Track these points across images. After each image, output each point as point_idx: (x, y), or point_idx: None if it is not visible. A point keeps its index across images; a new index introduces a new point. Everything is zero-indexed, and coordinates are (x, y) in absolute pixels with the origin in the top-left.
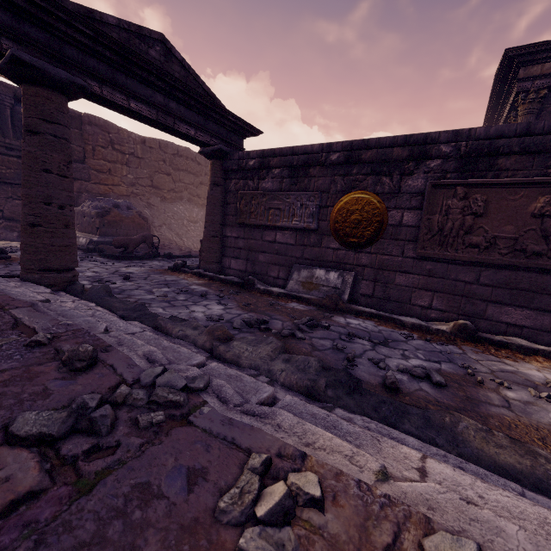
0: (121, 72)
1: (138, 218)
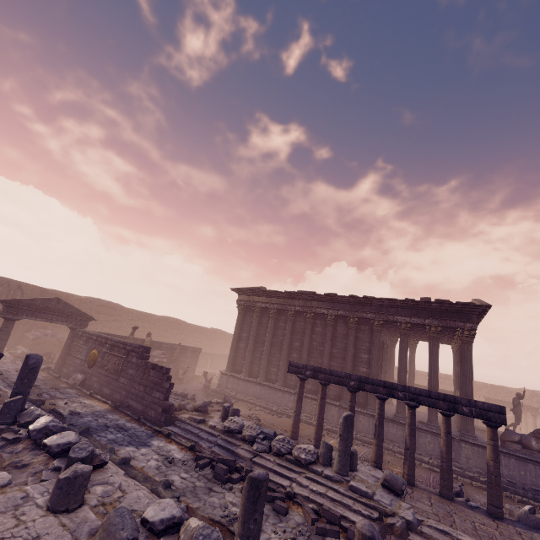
0: (36, 312)
1: (56, 341)
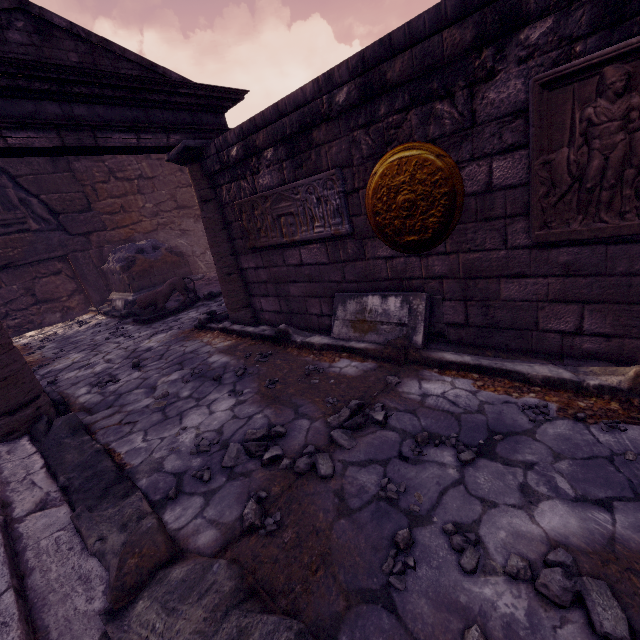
0: None
1: (169, 256)
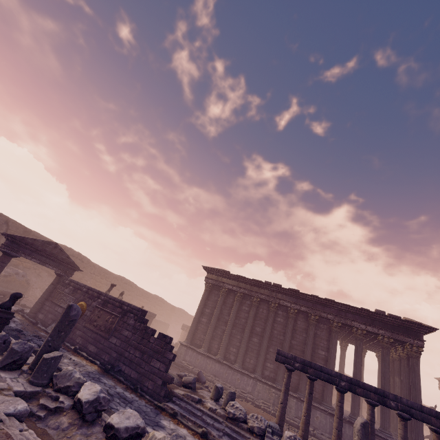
0: (34, 252)
1: (24, 282)
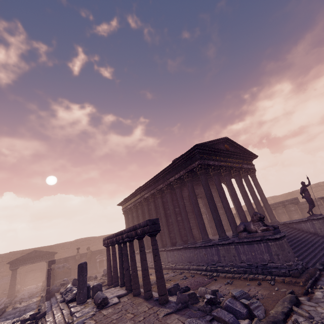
0: (25, 261)
1: None
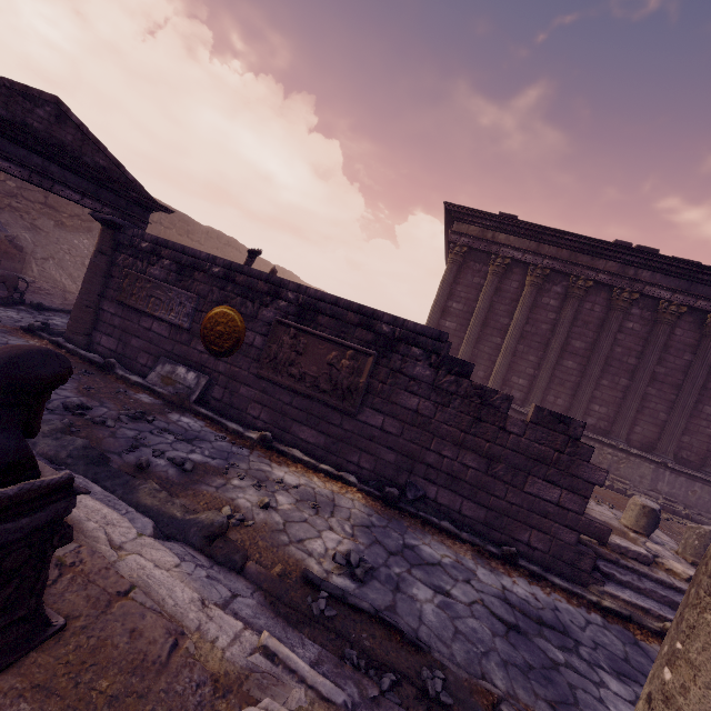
0: None
1: (7, 244)
